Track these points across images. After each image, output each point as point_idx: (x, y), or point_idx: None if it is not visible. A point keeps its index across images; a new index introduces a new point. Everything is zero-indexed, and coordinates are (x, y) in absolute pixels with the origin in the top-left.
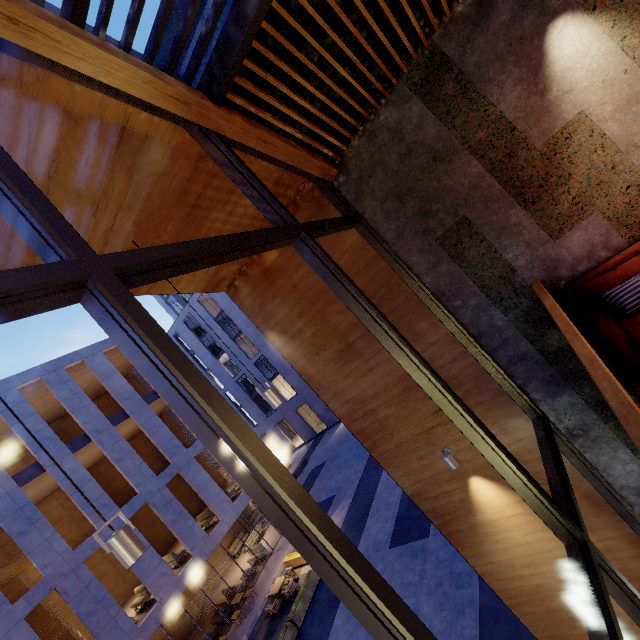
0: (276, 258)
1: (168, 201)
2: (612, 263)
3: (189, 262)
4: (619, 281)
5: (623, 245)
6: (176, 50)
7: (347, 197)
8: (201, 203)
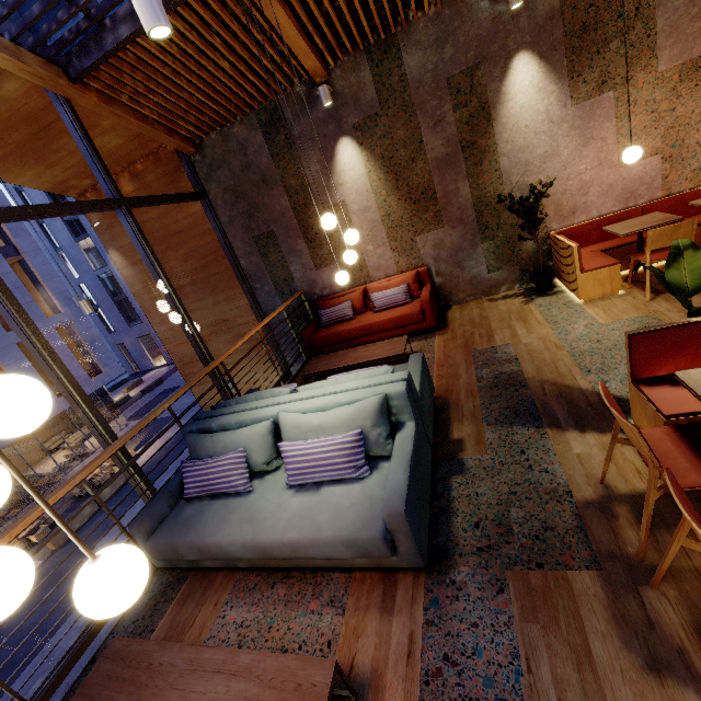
0: (131, 192)
1: (17, 117)
2: (335, 296)
3: (14, 219)
4: (329, 307)
5: (346, 288)
6: (38, 41)
7: (199, 174)
8: (53, 128)
